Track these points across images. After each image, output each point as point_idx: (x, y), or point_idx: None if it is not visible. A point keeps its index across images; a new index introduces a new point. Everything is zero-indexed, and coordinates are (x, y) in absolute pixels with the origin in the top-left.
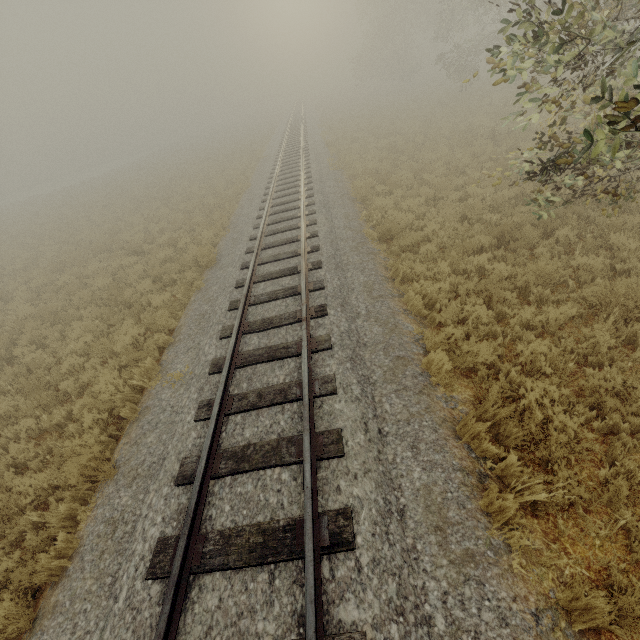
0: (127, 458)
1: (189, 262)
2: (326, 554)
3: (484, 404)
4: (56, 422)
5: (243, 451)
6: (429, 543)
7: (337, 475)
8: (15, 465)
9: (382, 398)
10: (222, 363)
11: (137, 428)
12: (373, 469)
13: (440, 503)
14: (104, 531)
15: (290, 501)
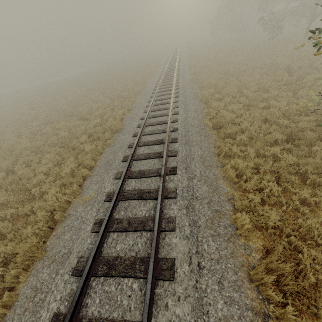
0: (52, 246)
1: (107, 128)
2: None
3: (271, 256)
4: (25, 212)
5: (113, 261)
6: None
7: (167, 294)
8: (1, 234)
9: (203, 239)
10: (112, 195)
11: (61, 227)
12: (191, 295)
13: None
14: (30, 295)
15: (135, 307)
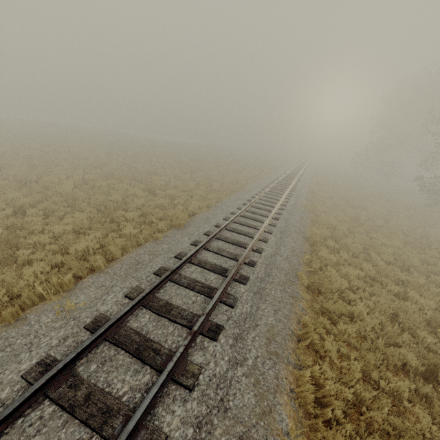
0: None
1: (170, 216)
2: None
3: None
4: None
5: None
6: None
7: None
8: None
9: None
10: (102, 324)
11: None
12: None
13: None
14: None
15: None
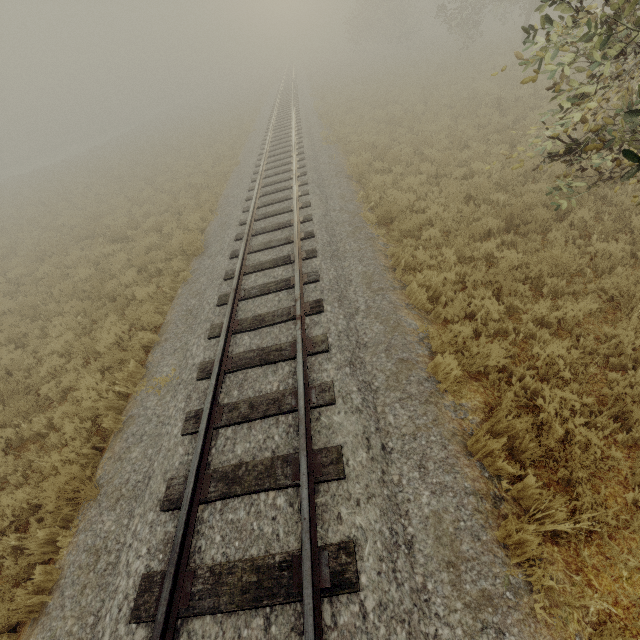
0: (110, 476)
1: (175, 250)
2: (327, 596)
3: (497, 414)
4: (37, 431)
5: (234, 471)
6: (441, 582)
7: (337, 501)
8: None
9: (385, 408)
10: (211, 367)
11: (121, 441)
12: (377, 493)
13: (452, 534)
14: (86, 562)
15: (286, 531)
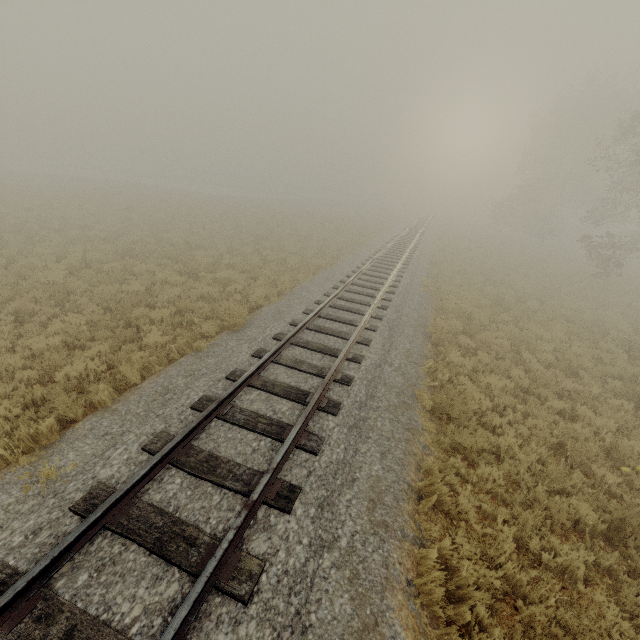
0: None
1: (220, 312)
2: None
3: None
4: None
5: None
6: None
7: None
8: None
9: None
10: (101, 501)
11: None
12: None
13: None
14: None
15: None
